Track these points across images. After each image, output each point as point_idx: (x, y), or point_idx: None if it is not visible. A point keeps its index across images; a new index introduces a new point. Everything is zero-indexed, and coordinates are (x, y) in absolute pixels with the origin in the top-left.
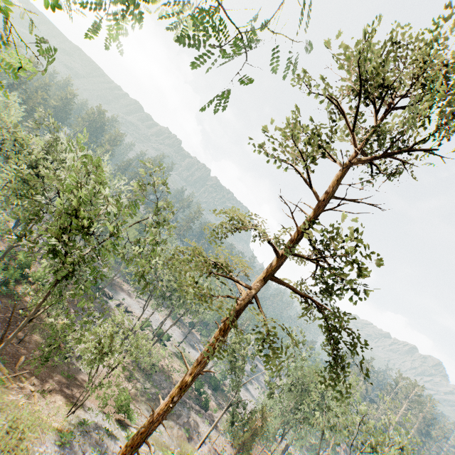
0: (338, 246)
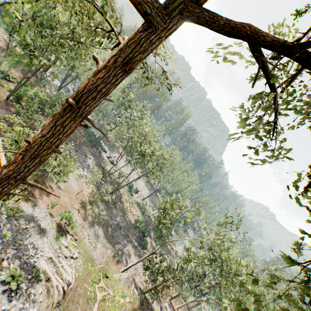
0: None
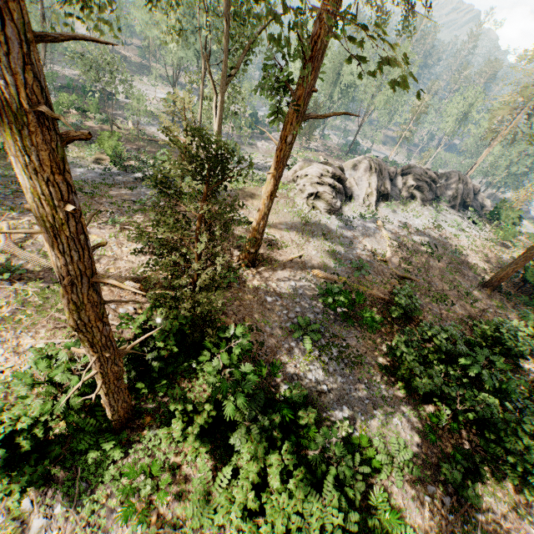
0: None
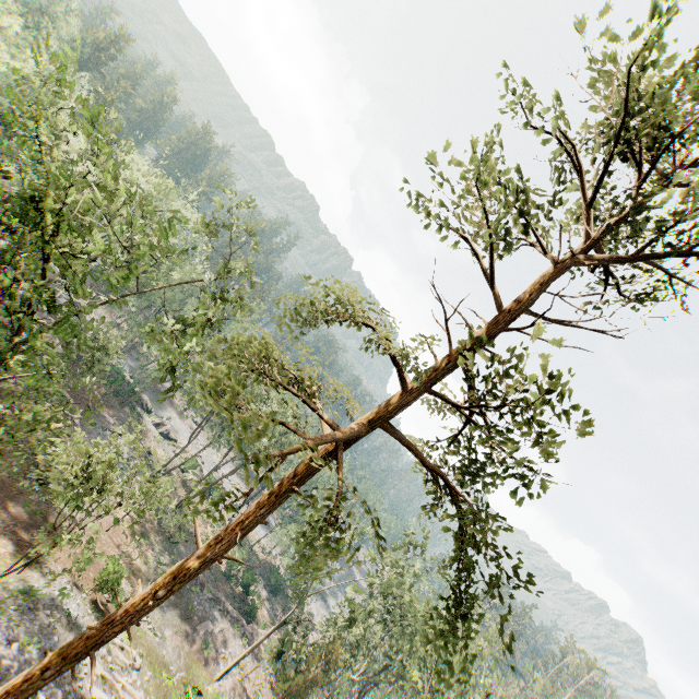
0: (511, 386)
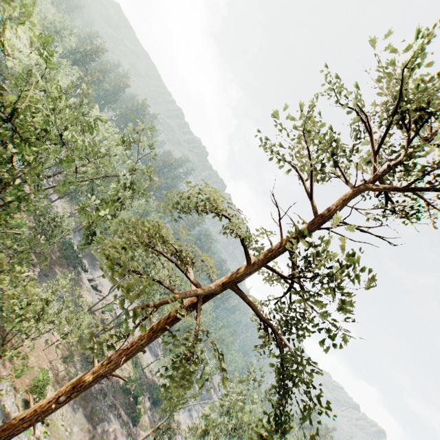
0: (320, 263)
